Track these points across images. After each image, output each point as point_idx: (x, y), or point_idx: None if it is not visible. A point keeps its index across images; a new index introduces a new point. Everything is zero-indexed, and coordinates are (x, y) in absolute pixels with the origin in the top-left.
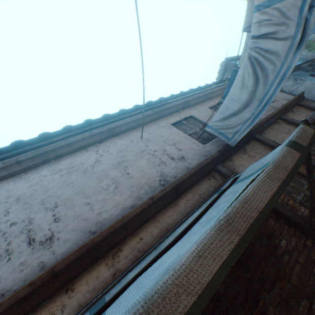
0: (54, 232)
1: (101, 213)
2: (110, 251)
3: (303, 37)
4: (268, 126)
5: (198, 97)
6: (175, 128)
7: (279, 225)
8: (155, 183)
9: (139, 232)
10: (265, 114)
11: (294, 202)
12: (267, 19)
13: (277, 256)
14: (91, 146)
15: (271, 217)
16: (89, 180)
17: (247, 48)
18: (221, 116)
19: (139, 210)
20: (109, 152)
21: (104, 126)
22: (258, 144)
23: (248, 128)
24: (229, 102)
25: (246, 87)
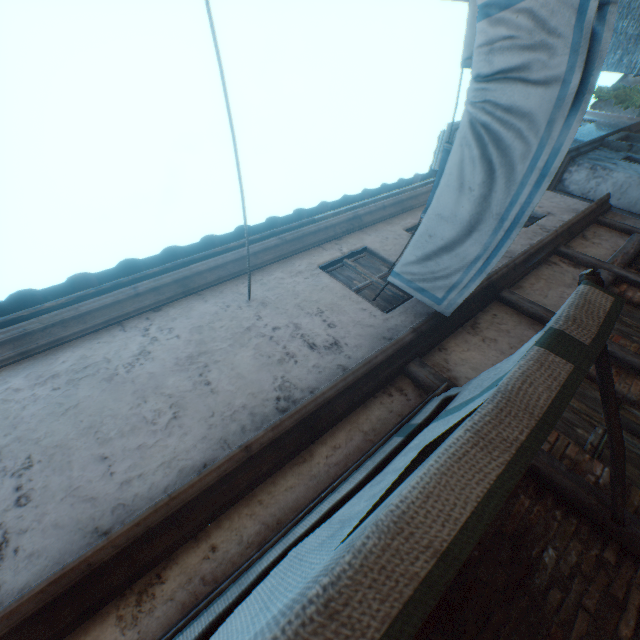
0: (10, 533)
1: (129, 483)
2: (133, 583)
3: (587, 76)
4: (530, 271)
5: (383, 206)
6: (328, 276)
7: (542, 510)
8: (266, 407)
9: (212, 531)
10: (525, 244)
11: (580, 451)
12: (507, 36)
13: (533, 591)
14: (135, 318)
15: (526, 489)
16: (117, 400)
17: (466, 103)
18: (420, 252)
19: (212, 479)
20: (172, 333)
21: (166, 274)
22: (505, 311)
23: (477, 281)
24: (434, 222)
25: (468, 190)
